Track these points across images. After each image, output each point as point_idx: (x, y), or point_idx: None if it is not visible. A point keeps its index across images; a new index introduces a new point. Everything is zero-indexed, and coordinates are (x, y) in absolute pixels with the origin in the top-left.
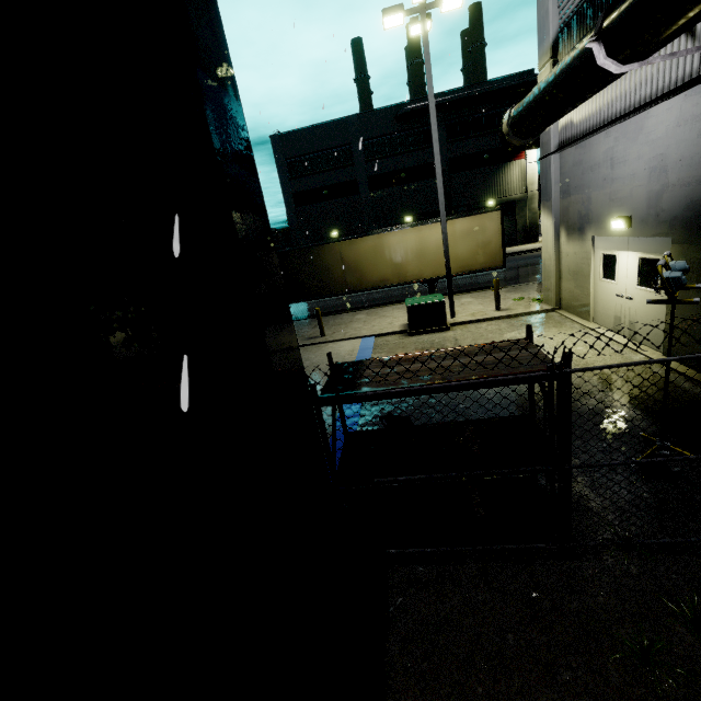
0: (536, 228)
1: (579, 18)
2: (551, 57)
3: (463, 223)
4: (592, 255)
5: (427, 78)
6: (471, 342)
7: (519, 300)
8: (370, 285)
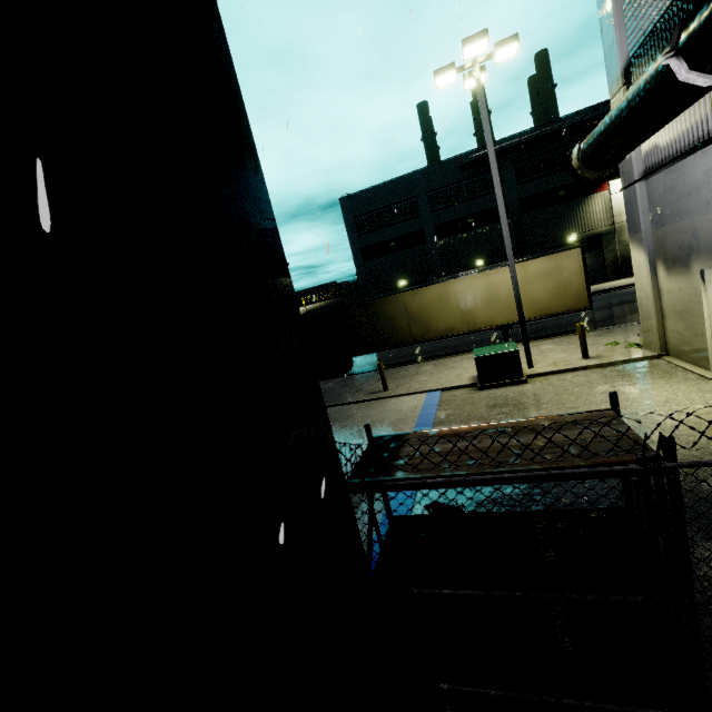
0: (629, 261)
1: (653, 39)
2: (623, 84)
3: (537, 265)
4: (702, 291)
5: (484, 126)
6: (553, 397)
7: (612, 346)
8: (437, 334)
